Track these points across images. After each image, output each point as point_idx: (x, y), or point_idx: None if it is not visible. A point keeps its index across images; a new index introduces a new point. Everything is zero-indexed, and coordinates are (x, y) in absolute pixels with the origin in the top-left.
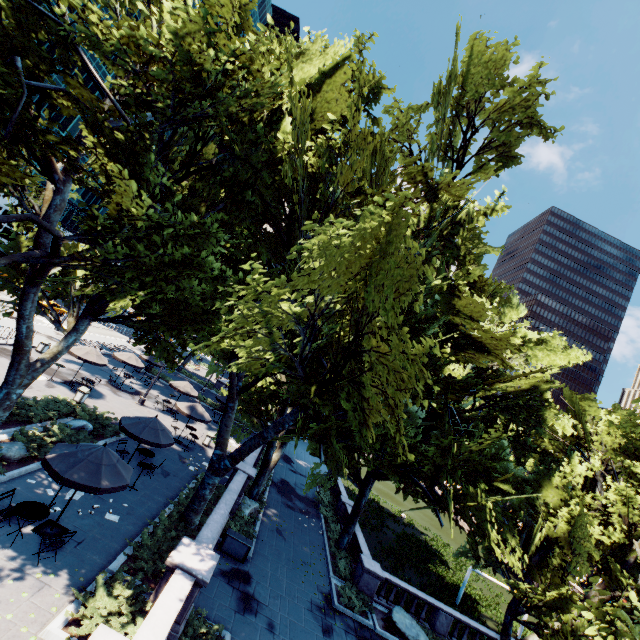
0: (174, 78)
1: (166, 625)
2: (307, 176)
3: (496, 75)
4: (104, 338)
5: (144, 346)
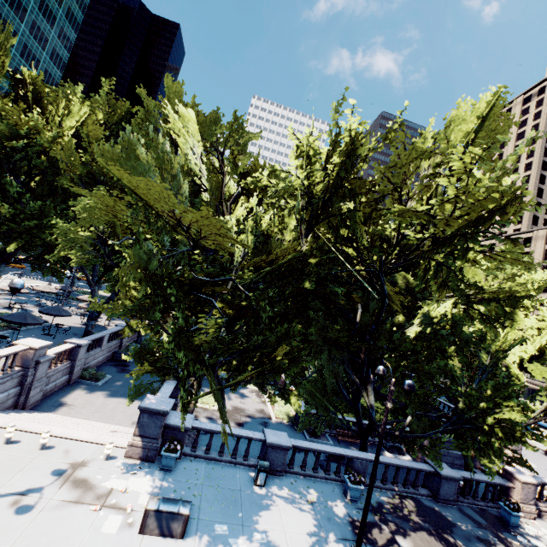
0: (3, 144)
1: (61, 349)
2: (84, 176)
3: (179, 99)
4: (28, 285)
5: (42, 273)
